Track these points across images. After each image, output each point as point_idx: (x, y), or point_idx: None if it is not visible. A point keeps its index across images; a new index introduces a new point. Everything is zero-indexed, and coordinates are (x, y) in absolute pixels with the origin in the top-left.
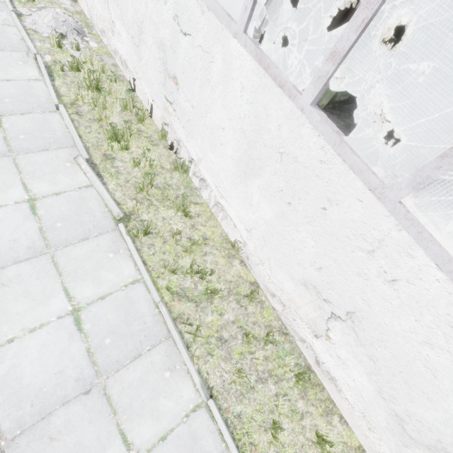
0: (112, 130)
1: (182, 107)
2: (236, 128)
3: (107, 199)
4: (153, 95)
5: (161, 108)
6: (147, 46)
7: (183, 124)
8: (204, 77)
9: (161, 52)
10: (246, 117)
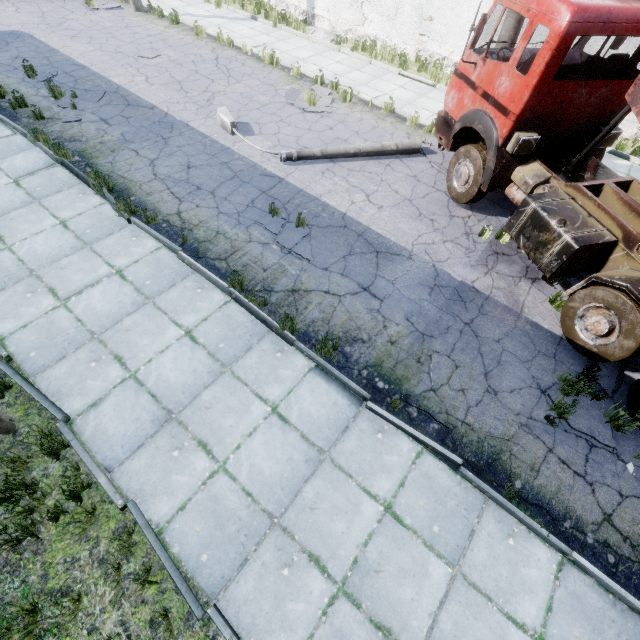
0: (401, 61)
1: (436, 31)
2: (478, 16)
3: (424, 81)
4: (406, 41)
5: (414, 45)
6: (404, 14)
7: (437, 40)
8: (455, 4)
9: (418, 10)
10: (484, 7)
